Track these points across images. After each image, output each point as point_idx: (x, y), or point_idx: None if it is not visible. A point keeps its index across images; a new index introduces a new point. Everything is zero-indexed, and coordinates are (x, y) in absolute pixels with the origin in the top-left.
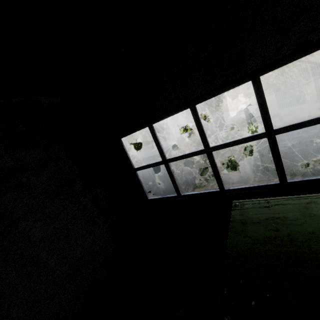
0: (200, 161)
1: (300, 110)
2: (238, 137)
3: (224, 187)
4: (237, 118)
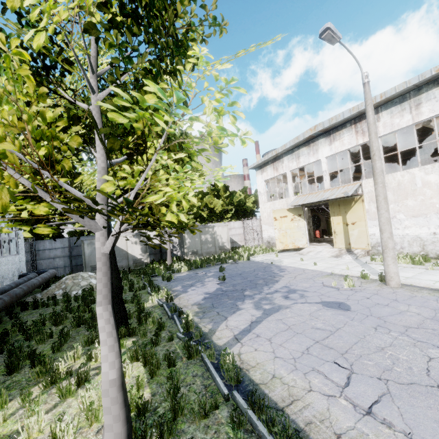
0: (144, 260)
1: (314, 253)
2: (218, 255)
3: (0, 255)
4: (272, 236)
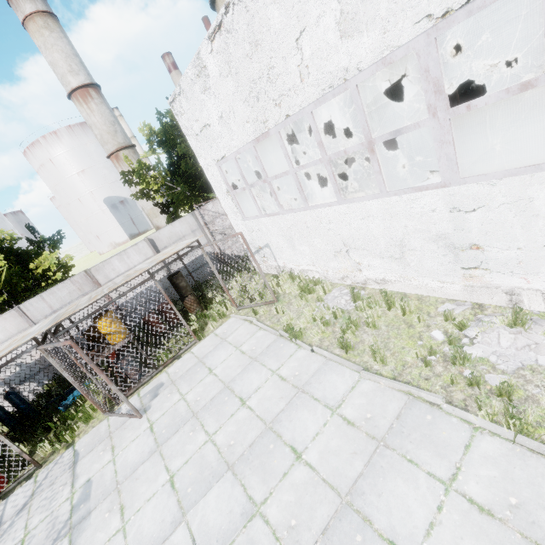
0: None
1: None
2: None
3: None
4: None
